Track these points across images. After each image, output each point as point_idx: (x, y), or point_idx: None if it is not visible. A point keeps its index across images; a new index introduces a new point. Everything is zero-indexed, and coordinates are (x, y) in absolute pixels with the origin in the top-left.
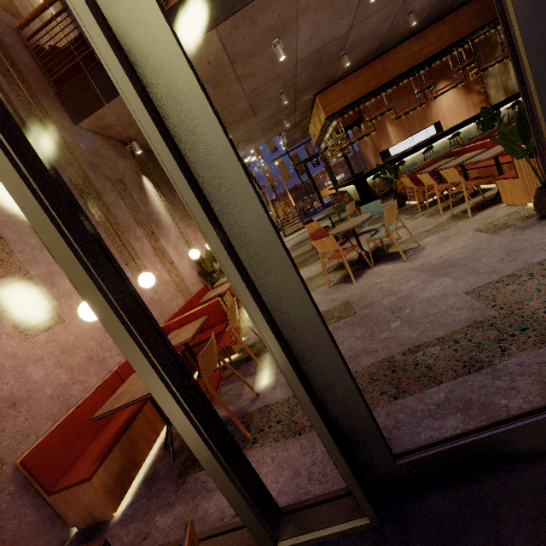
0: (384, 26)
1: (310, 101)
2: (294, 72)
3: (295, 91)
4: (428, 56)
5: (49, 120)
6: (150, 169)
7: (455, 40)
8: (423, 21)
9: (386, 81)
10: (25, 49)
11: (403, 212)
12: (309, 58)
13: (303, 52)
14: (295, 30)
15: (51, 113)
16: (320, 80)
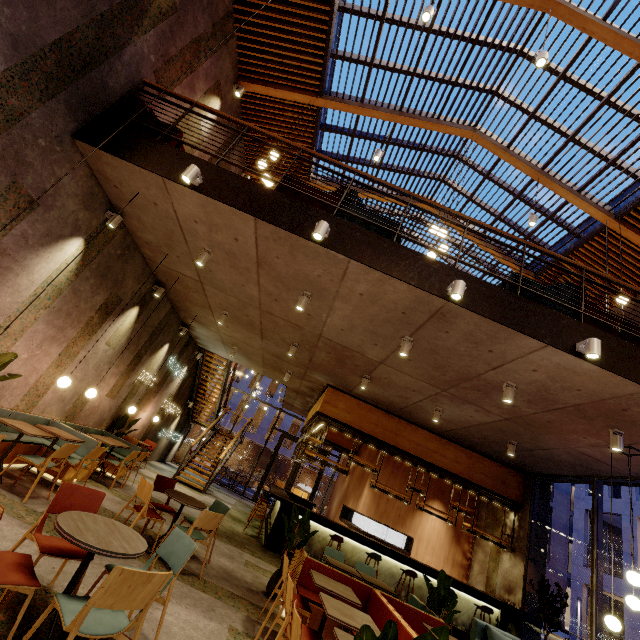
0: (413, 396)
1: (322, 384)
2: (316, 341)
3: (311, 360)
4: (437, 464)
5: (41, 96)
6: (107, 250)
7: (466, 476)
8: (449, 431)
9: (390, 442)
10: (128, 86)
11: (252, 611)
12: (334, 344)
13: (331, 333)
14: (330, 305)
15: (58, 102)
16: (338, 376)
